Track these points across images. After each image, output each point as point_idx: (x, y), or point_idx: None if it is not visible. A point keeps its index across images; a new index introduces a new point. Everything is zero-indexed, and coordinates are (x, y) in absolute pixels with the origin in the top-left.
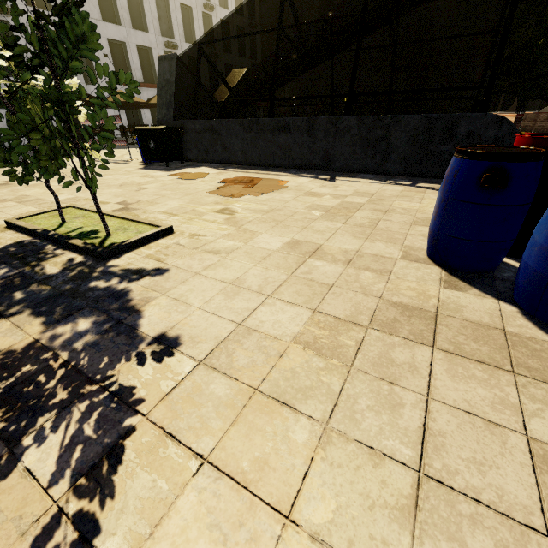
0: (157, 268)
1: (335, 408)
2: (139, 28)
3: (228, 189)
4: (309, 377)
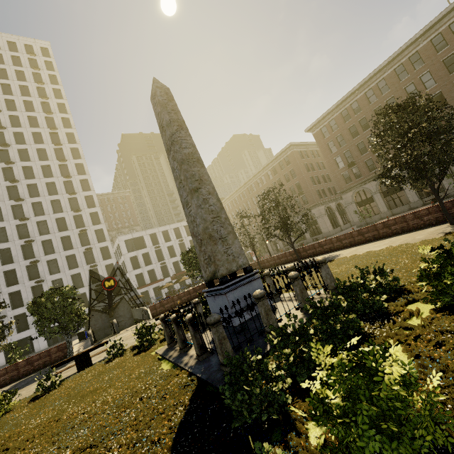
0: None
1: None
2: (149, 264)
3: None
4: None
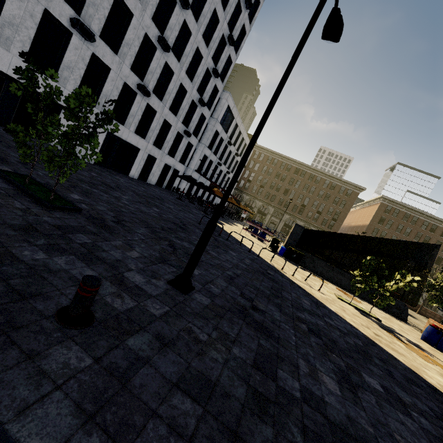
0: (392, 328)
1: (441, 357)
2: (213, 153)
3: (349, 297)
4: (436, 354)
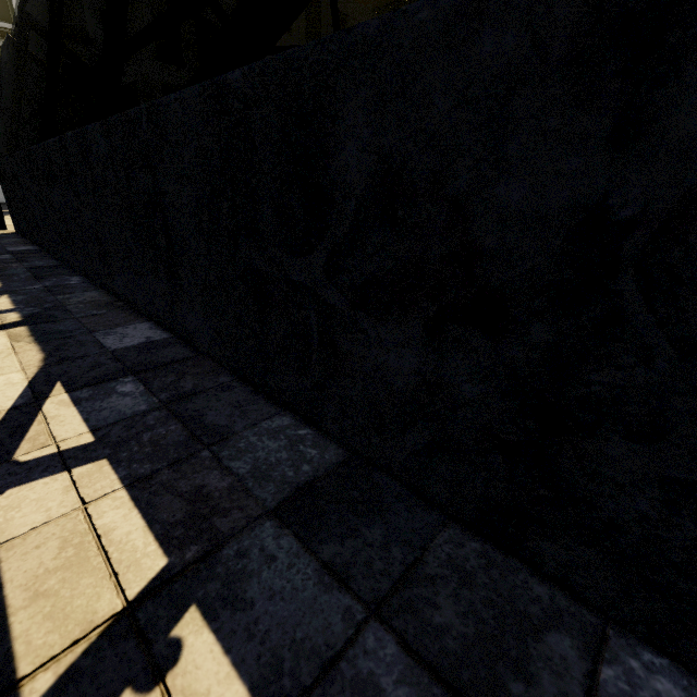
0: None
1: None
2: None
3: None
4: None
